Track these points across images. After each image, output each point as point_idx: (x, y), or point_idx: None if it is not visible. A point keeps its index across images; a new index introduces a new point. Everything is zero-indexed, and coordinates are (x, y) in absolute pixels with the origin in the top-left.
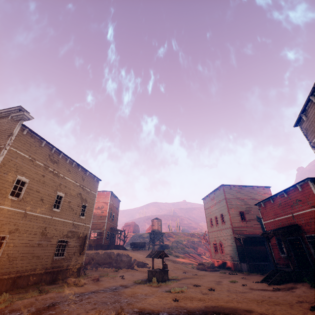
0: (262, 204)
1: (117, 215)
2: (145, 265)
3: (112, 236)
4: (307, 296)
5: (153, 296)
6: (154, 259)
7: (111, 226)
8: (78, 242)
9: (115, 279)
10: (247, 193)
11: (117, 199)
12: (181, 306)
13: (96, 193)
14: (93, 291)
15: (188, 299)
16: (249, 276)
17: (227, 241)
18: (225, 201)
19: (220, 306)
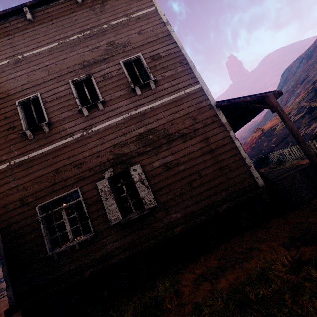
0: None
1: None
2: None
3: None
4: None
5: None
6: None
7: None
8: None
9: None
10: None
11: None
12: None
13: None
14: None
15: None
16: None
17: None
18: None
19: None
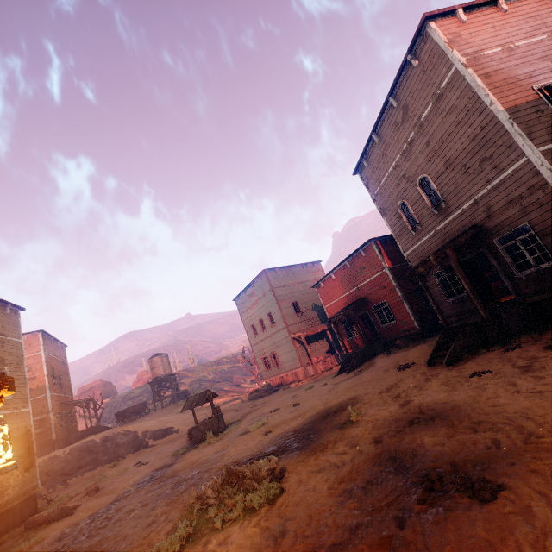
0: (321, 284)
1: (68, 375)
2: (168, 431)
3: (69, 417)
4: (389, 363)
5: (232, 447)
6: (178, 417)
7: (61, 400)
8: (14, 450)
9: (133, 471)
10: (297, 275)
11: (58, 343)
12: (281, 433)
13: (20, 339)
14: (113, 501)
15: (281, 424)
16: (320, 377)
17: (283, 348)
18: (272, 293)
19: (323, 410)
